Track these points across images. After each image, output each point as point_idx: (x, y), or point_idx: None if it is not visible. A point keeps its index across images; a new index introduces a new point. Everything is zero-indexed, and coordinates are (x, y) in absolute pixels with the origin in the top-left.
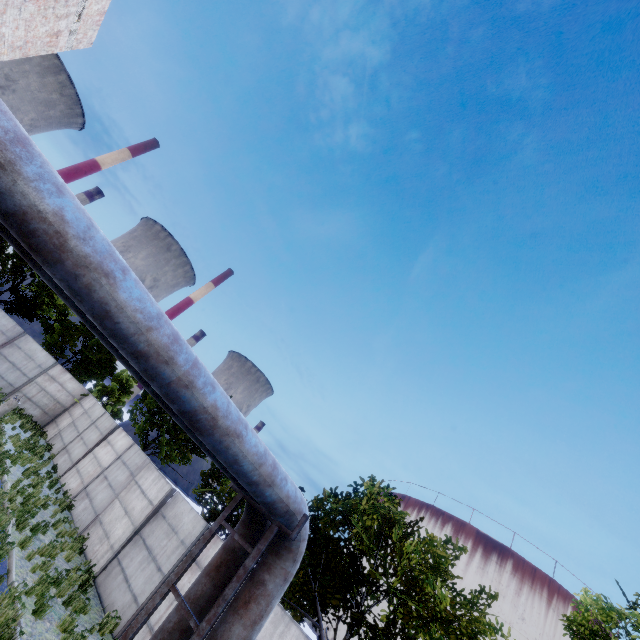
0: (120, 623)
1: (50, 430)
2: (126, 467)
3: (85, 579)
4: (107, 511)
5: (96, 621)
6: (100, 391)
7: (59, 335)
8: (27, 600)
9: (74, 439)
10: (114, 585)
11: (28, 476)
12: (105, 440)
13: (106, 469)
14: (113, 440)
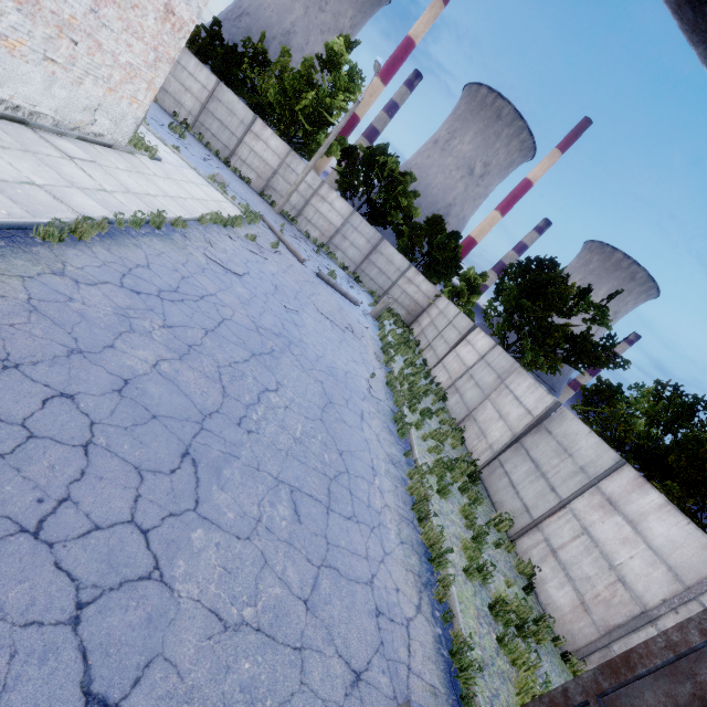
0: (513, 526)
1: (414, 328)
2: (491, 369)
3: (472, 471)
4: (479, 410)
5: (488, 514)
6: (450, 292)
7: (408, 238)
8: (430, 478)
9: (435, 337)
10: (499, 485)
11: (407, 366)
12: (464, 340)
13: (470, 368)
14: (472, 340)
